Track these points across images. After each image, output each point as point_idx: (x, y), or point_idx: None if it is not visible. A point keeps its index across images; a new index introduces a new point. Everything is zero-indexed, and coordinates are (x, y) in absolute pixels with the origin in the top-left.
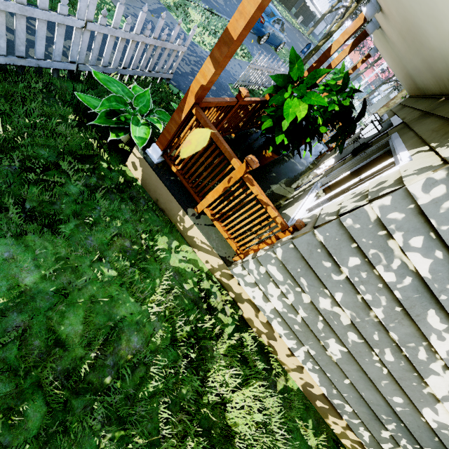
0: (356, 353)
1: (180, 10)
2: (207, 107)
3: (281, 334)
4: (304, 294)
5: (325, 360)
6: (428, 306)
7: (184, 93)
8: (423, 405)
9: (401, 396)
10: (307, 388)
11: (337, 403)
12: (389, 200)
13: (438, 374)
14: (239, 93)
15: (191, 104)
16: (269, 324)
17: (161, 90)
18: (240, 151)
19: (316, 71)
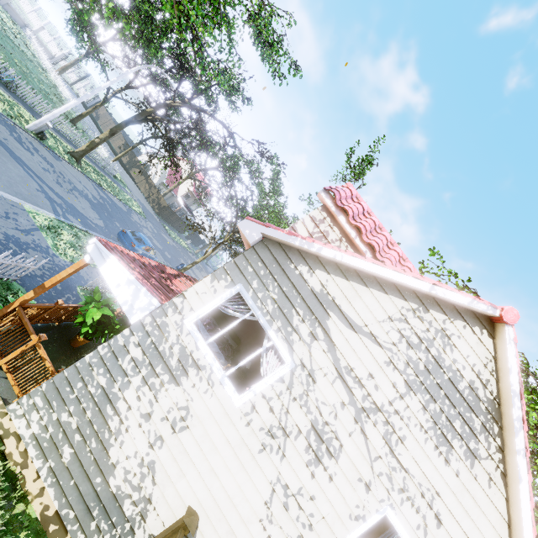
0: (78, 450)
1: (53, 231)
2: (29, 307)
3: (33, 456)
4: (55, 413)
5: (61, 468)
6: (107, 403)
7: (27, 289)
8: (110, 476)
9: (100, 475)
10: (45, 513)
11: (65, 513)
12: (93, 353)
13: (113, 446)
14: (58, 302)
15: (16, 306)
16: (26, 451)
17: (4, 285)
18: (59, 335)
19: (109, 298)
